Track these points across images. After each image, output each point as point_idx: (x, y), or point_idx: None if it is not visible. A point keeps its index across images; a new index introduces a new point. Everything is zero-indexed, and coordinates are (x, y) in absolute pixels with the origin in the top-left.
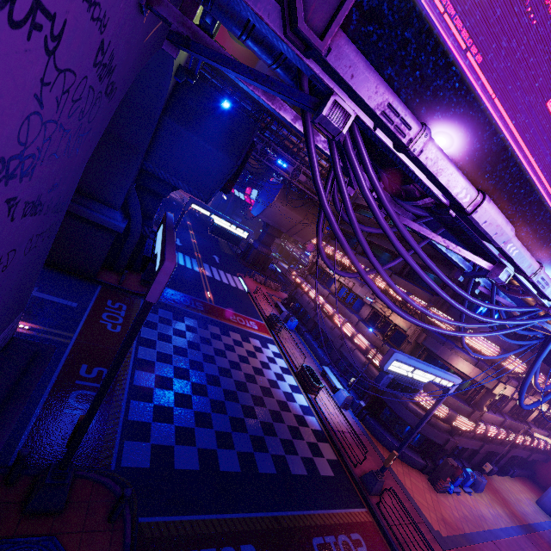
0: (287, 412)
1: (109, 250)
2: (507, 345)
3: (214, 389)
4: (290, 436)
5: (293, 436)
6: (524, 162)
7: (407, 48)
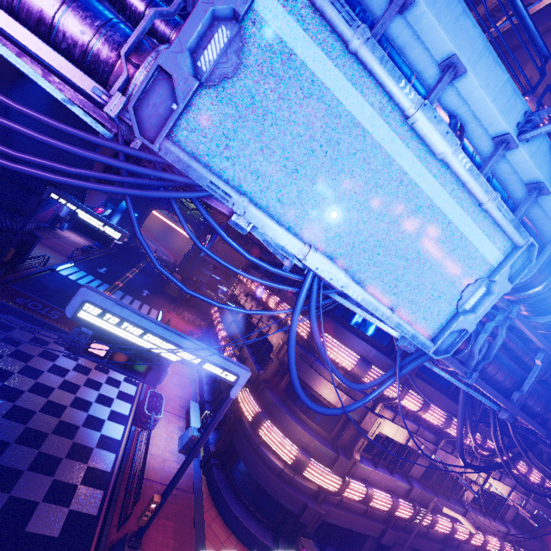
0: (62, 438)
1: None
2: (372, 355)
3: None
4: (26, 466)
5: (32, 467)
6: None
7: None
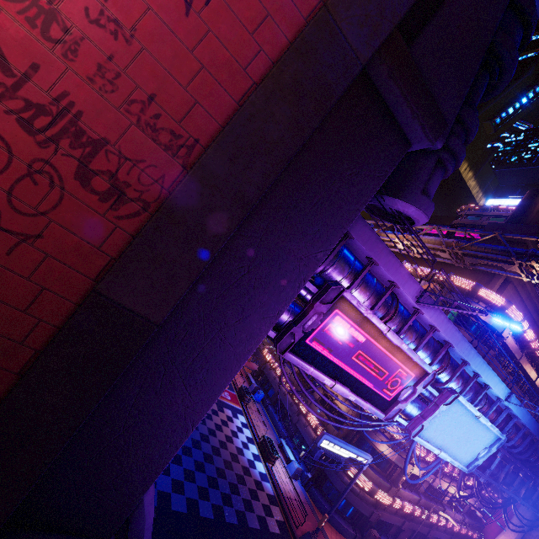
0: (249, 477)
1: None
2: None
3: (197, 452)
4: (250, 497)
5: (252, 497)
6: (350, 371)
7: (306, 350)
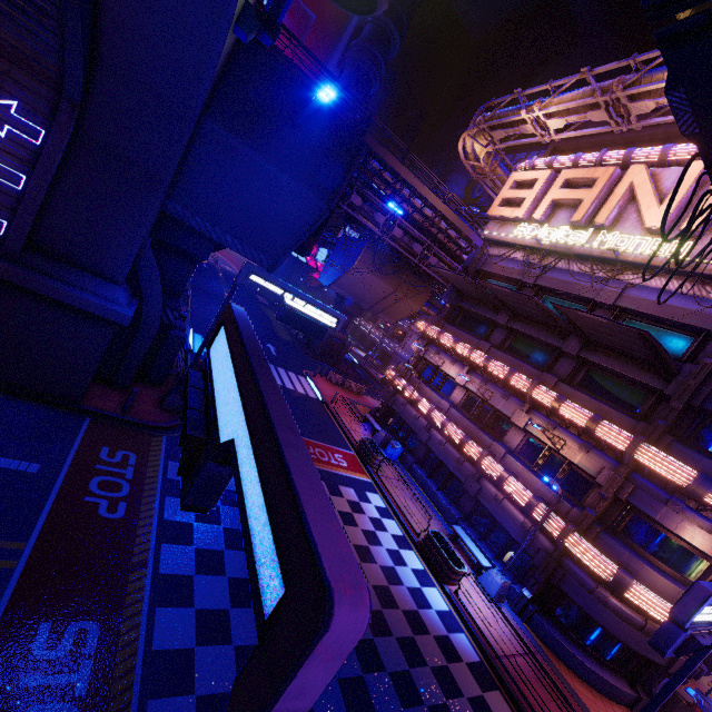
0: (424, 636)
1: (105, 352)
2: None
3: None
4: (442, 695)
5: (445, 694)
6: None
7: None
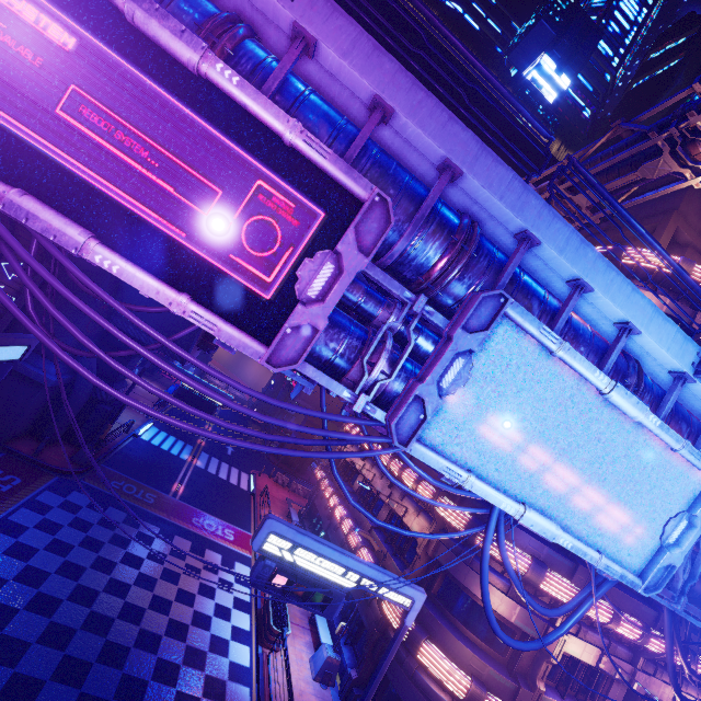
0: (194, 669)
1: (43, 414)
2: (545, 554)
3: (74, 608)
4: None
5: None
6: (70, 166)
7: None
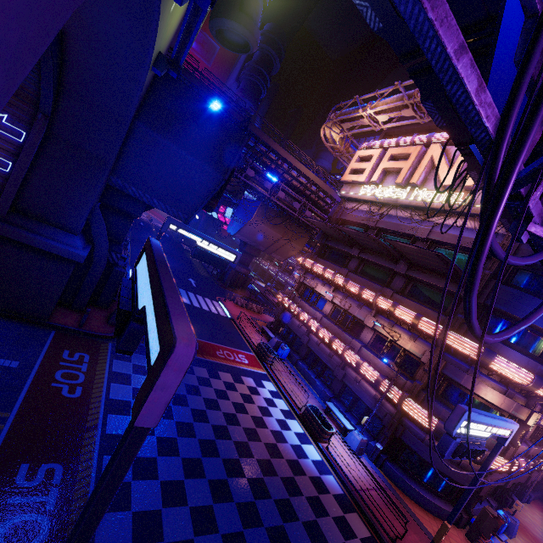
0: (301, 477)
1: (66, 284)
2: (538, 370)
3: (212, 462)
4: (313, 515)
5: (316, 514)
6: None
7: None
